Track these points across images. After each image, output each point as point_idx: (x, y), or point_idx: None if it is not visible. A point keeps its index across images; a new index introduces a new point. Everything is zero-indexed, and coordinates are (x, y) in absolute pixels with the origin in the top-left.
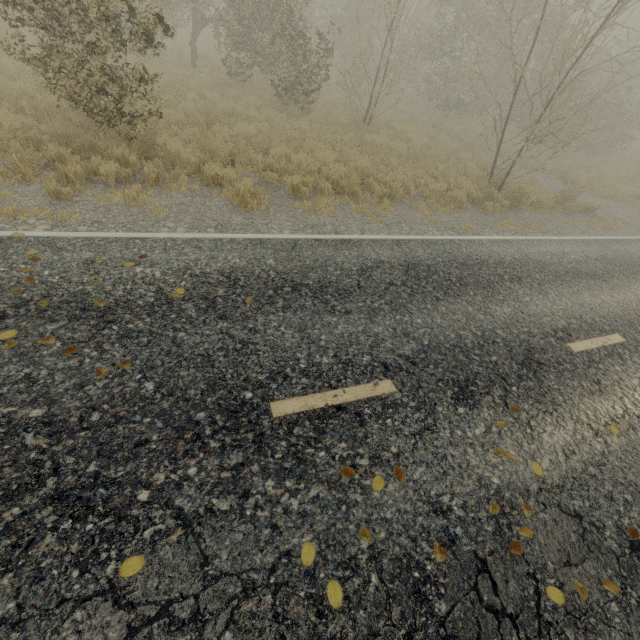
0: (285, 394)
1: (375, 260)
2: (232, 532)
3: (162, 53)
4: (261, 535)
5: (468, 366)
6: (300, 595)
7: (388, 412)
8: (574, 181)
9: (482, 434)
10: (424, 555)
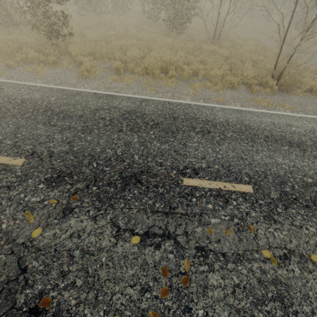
0: None
1: (112, 106)
2: None
3: (130, 12)
4: None
5: (82, 167)
6: None
7: (1, 172)
8: None
9: (34, 201)
10: None
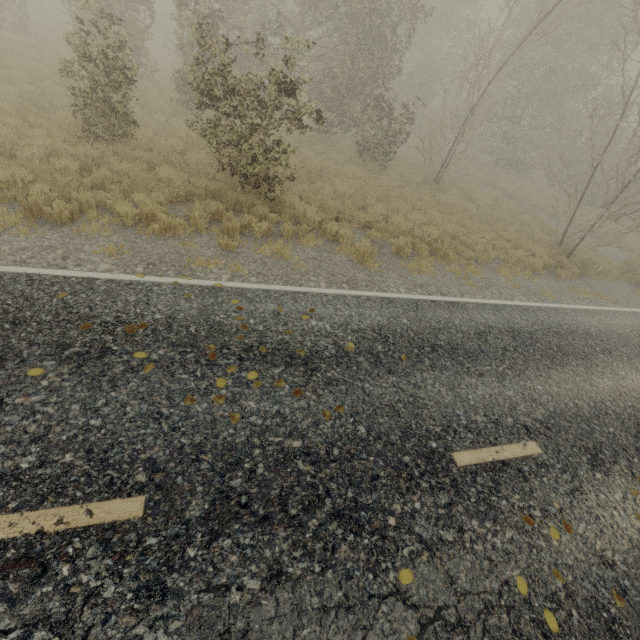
0: (460, 446)
1: (485, 324)
2: (462, 559)
3: None
4: (483, 565)
5: (592, 435)
6: (526, 618)
7: (542, 471)
8: (628, 248)
9: (621, 500)
10: (606, 599)
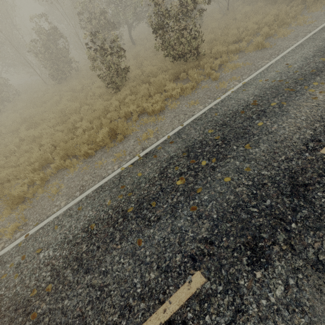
0: None
1: None
2: None
3: None
4: None
5: None
6: None
7: None
8: None
9: None
10: None
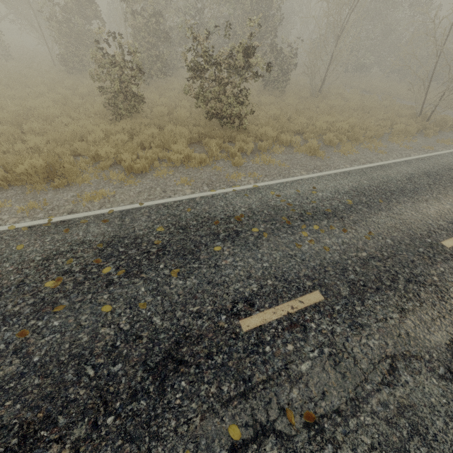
0: (442, 238)
1: (408, 173)
2: None
3: (179, 72)
4: None
5: None
6: None
7: None
8: None
9: None
10: None
